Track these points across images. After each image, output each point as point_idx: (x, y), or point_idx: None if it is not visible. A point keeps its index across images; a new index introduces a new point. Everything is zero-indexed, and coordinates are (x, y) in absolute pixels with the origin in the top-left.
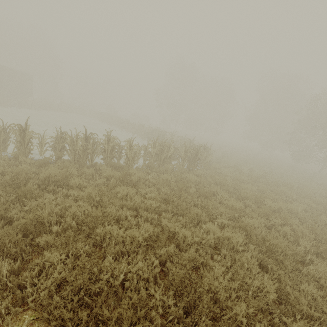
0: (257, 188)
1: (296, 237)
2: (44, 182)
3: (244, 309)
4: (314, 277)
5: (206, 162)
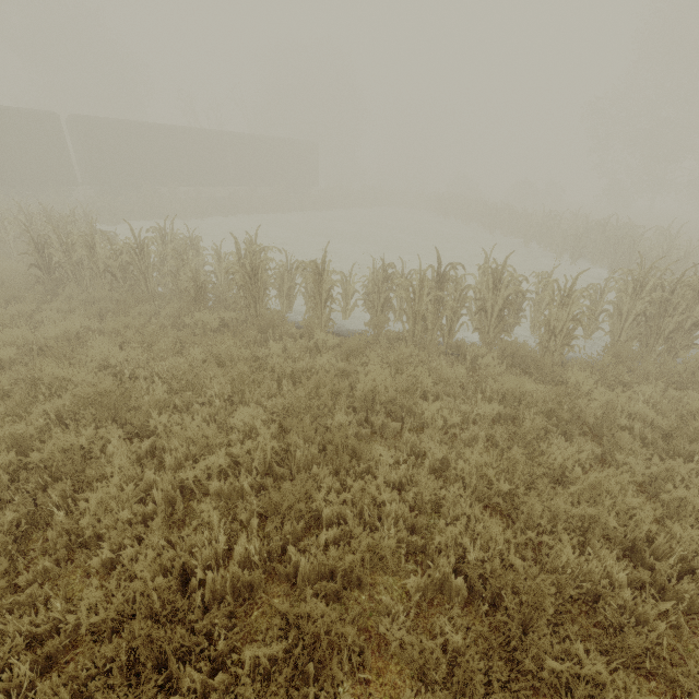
0: None
1: None
2: (363, 403)
3: None
4: None
5: None
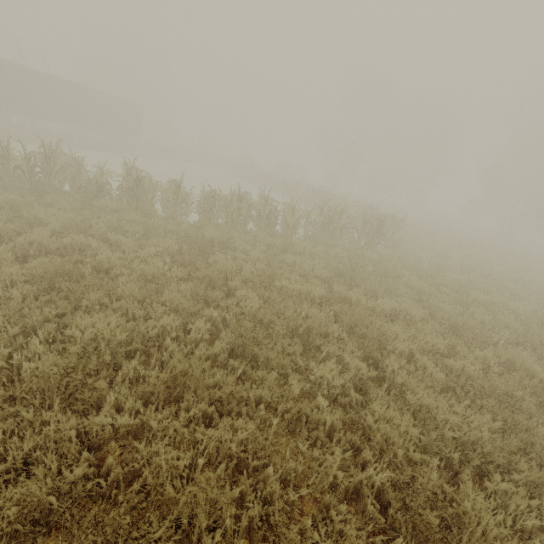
0: (466, 278)
1: (496, 326)
2: (208, 243)
3: (409, 344)
4: (501, 356)
5: (394, 239)
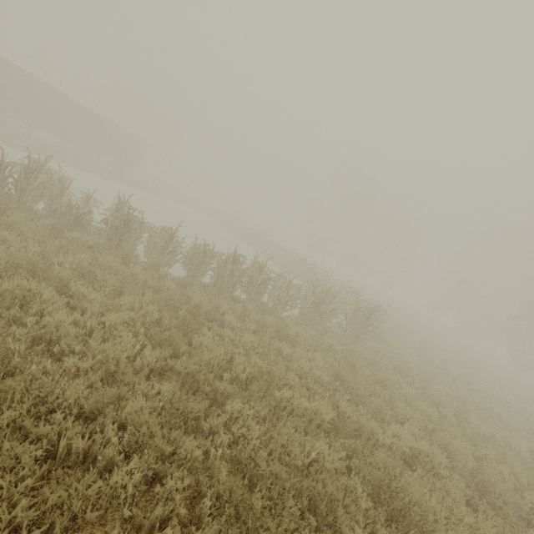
0: (456, 394)
1: (518, 484)
2: (193, 310)
3: None
4: None
5: (379, 331)
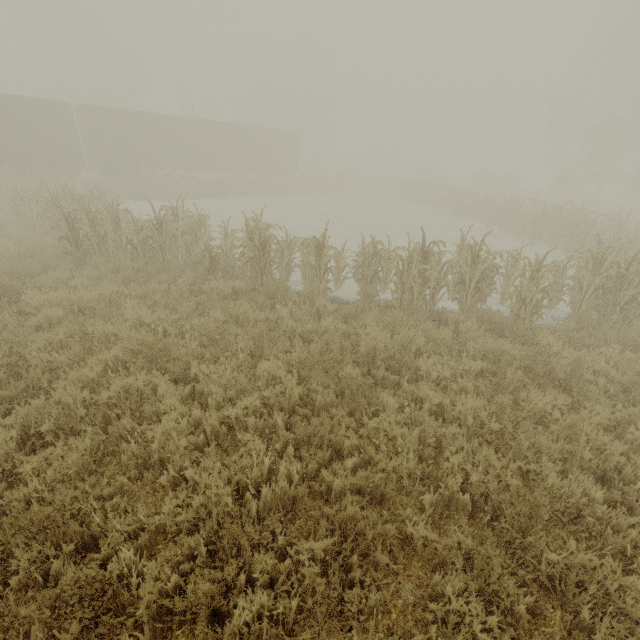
0: None
1: None
2: (365, 358)
3: None
4: None
5: None
